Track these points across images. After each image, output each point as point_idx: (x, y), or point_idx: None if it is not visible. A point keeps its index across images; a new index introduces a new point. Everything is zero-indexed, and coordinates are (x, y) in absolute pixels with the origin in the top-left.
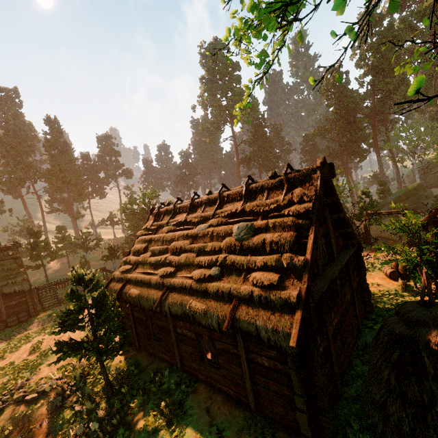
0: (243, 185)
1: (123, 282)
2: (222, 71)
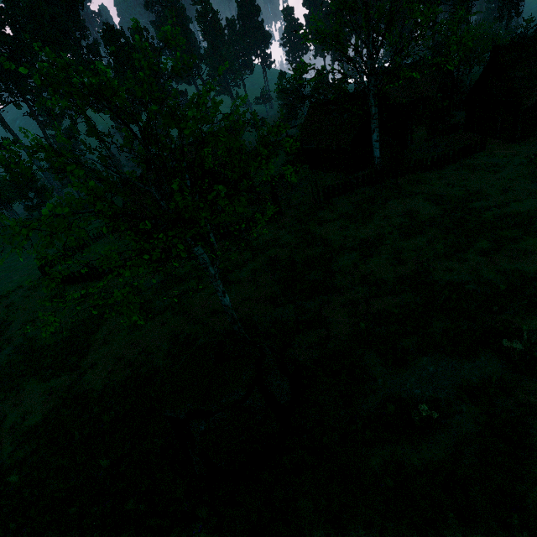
0: (352, 94)
1: (301, 141)
2: None
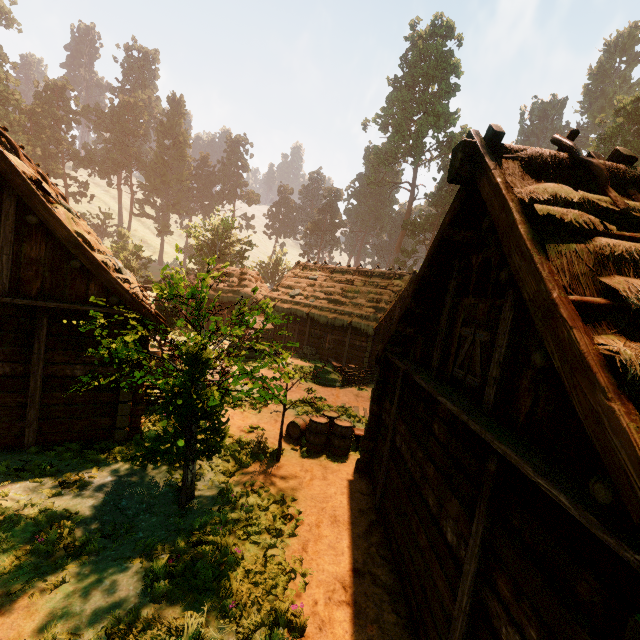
0: None
1: None
2: (426, 72)
